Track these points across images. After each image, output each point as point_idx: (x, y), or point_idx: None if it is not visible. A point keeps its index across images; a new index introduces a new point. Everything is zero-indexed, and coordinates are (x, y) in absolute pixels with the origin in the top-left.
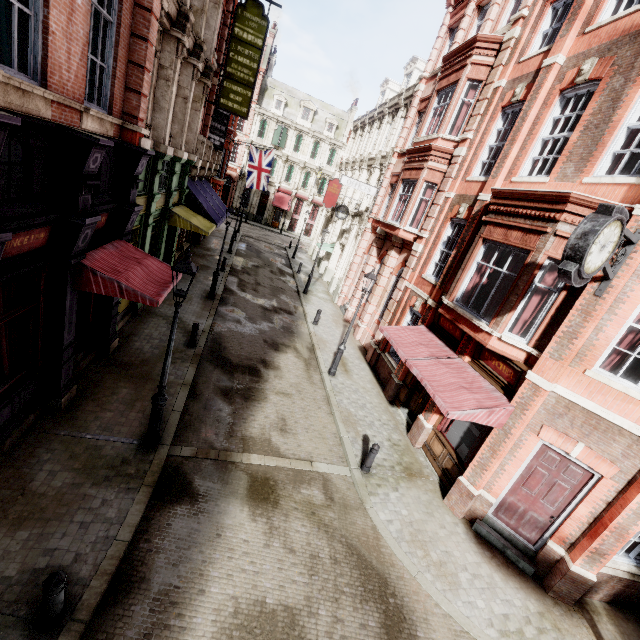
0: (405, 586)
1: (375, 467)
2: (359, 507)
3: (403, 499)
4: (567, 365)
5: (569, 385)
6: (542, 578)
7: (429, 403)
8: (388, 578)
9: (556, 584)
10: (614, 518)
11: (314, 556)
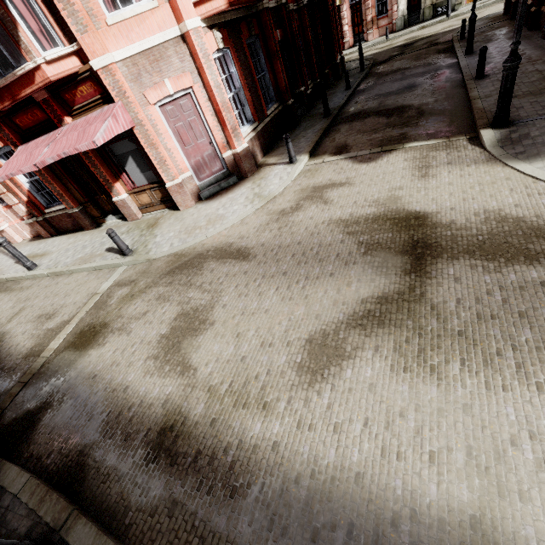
0: (208, 244)
1: (133, 246)
2: (151, 263)
3: (164, 233)
4: (96, 30)
5: (116, 46)
6: (242, 176)
7: (104, 184)
8: (199, 253)
9: (244, 167)
10: (217, 101)
11: (159, 297)
